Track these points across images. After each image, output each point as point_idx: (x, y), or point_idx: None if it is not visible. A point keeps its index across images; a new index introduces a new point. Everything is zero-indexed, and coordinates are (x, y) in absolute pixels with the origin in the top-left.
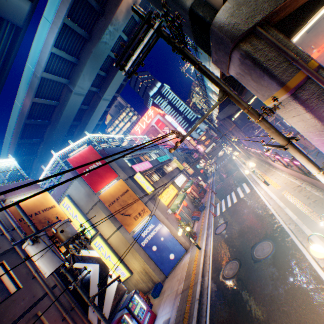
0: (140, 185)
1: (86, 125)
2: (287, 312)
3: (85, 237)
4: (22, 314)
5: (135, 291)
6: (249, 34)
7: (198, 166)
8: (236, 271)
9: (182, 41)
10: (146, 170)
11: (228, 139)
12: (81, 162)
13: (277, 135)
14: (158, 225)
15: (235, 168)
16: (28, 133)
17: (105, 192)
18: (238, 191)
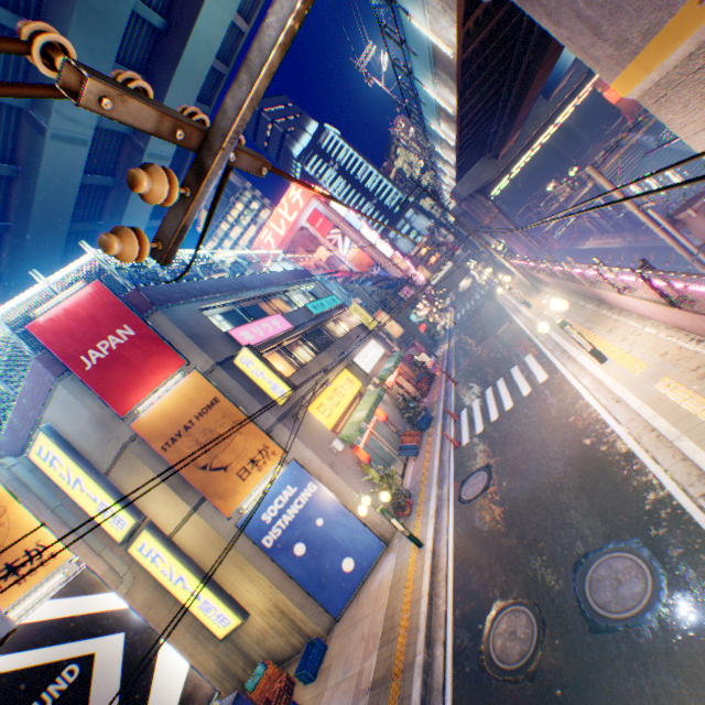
0: (254, 381)
1: None
2: None
3: None
4: None
5: (237, 697)
6: None
7: (413, 317)
8: (530, 652)
9: None
10: (274, 339)
11: (484, 243)
12: (71, 331)
13: None
14: (306, 487)
15: (502, 316)
16: None
17: (150, 411)
18: (515, 376)
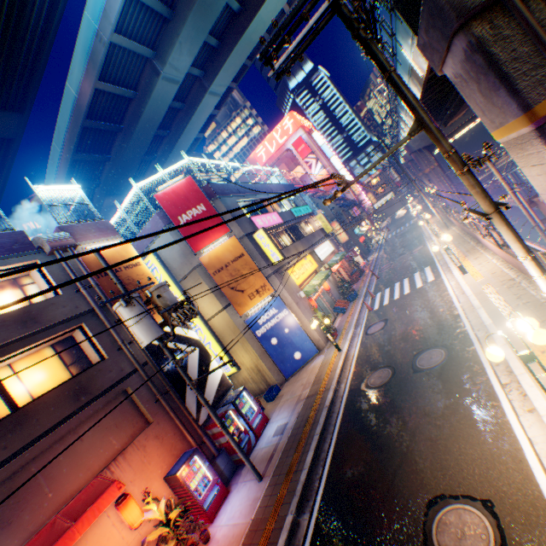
0: (262, 249)
1: (179, 138)
2: (440, 426)
3: (190, 308)
4: (110, 386)
5: (244, 388)
6: (492, 5)
7: (356, 230)
8: (385, 380)
9: (371, 30)
10: (272, 227)
11: (418, 190)
12: (174, 202)
13: (483, 198)
14: (282, 311)
15: (420, 241)
16: (87, 145)
17: (209, 253)
18: (415, 277)
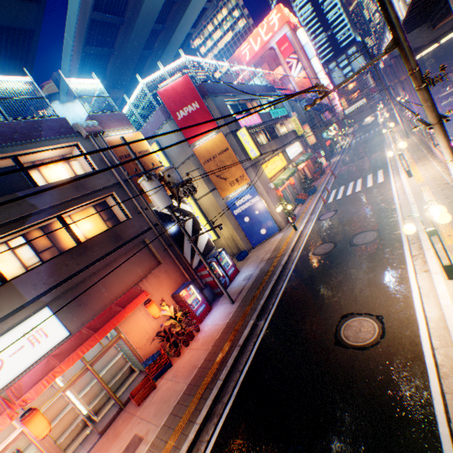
0: (243, 145)
1: (173, 34)
2: (360, 278)
3: (192, 186)
4: (135, 236)
5: (223, 249)
6: None
7: (324, 135)
8: (328, 251)
9: None
10: (252, 127)
11: (389, 98)
12: (173, 99)
13: (431, 111)
14: (255, 198)
15: (379, 148)
16: (94, 38)
17: (200, 146)
18: (368, 179)
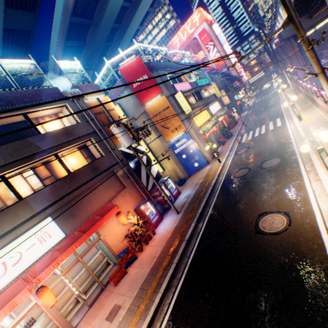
0: (179, 104)
1: (126, 30)
2: (270, 189)
3: (147, 130)
4: (107, 168)
5: (169, 177)
6: None
7: (235, 97)
8: (244, 174)
9: None
10: (185, 91)
11: (281, 68)
12: (130, 73)
13: (316, 64)
14: (189, 141)
15: (276, 104)
16: (72, 35)
17: (150, 105)
18: (269, 124)
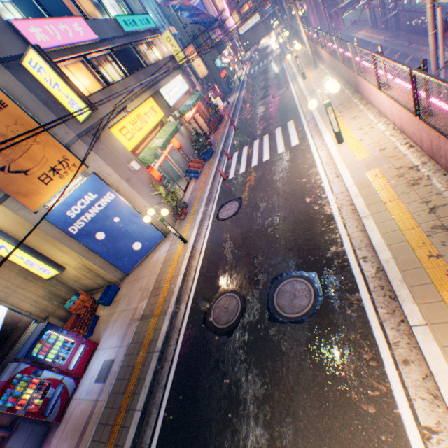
0: (49, 92)
1: None
2: None
3: None
4: None
5: (48, 325)
6: None
7: (218, 62)
8: (233, 322)
9: None
10: (76, 48)
11: (292, 1)
12: None
13: None
14: (106, 196)
15: (283, 82)
16: None
17: None
18: (277, 136)
